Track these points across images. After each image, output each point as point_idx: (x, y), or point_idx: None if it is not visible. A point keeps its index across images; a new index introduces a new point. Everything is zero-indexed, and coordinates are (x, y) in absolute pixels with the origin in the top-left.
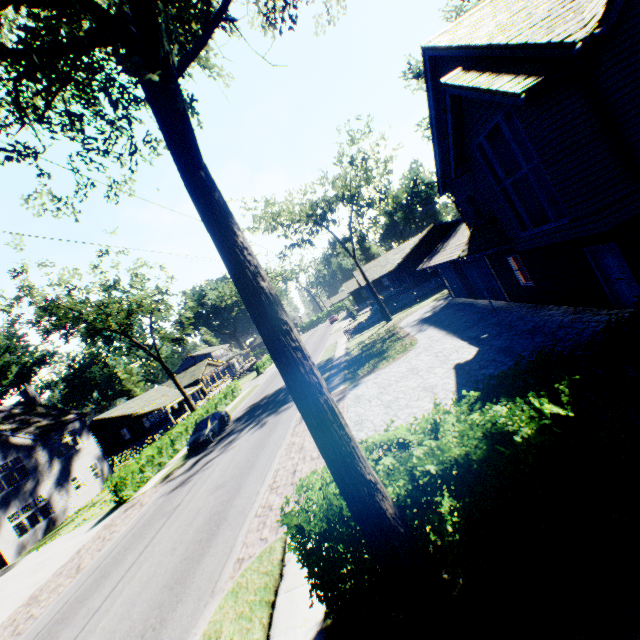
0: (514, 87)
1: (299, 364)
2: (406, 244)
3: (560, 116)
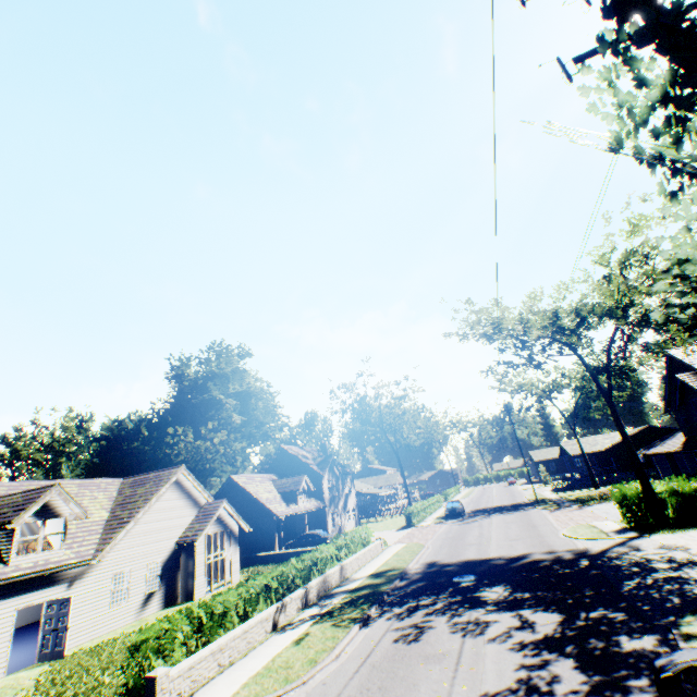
0: None
1: (633, 450)
2: (616, 433)
3: None
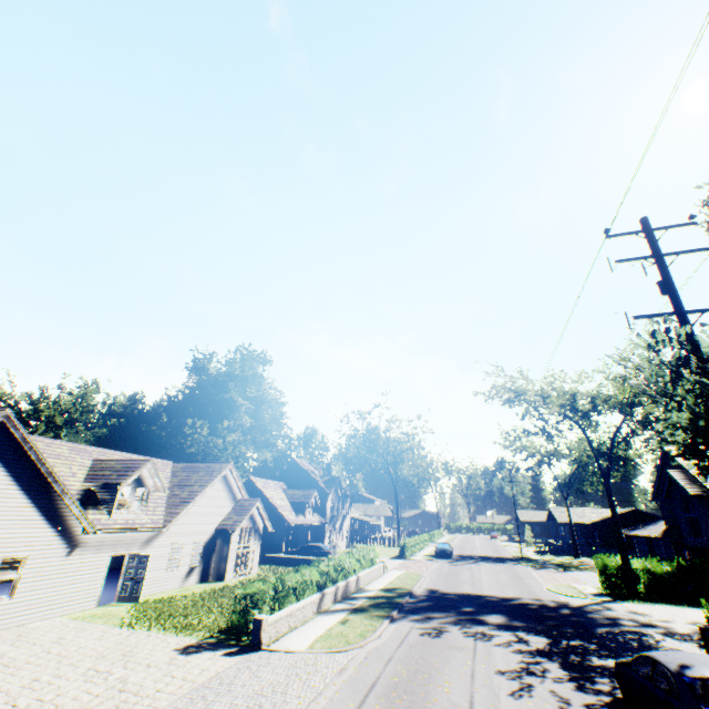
0: (690, 491)
1: (619, 527)
2: (603, 509)
3: (705, 506)
